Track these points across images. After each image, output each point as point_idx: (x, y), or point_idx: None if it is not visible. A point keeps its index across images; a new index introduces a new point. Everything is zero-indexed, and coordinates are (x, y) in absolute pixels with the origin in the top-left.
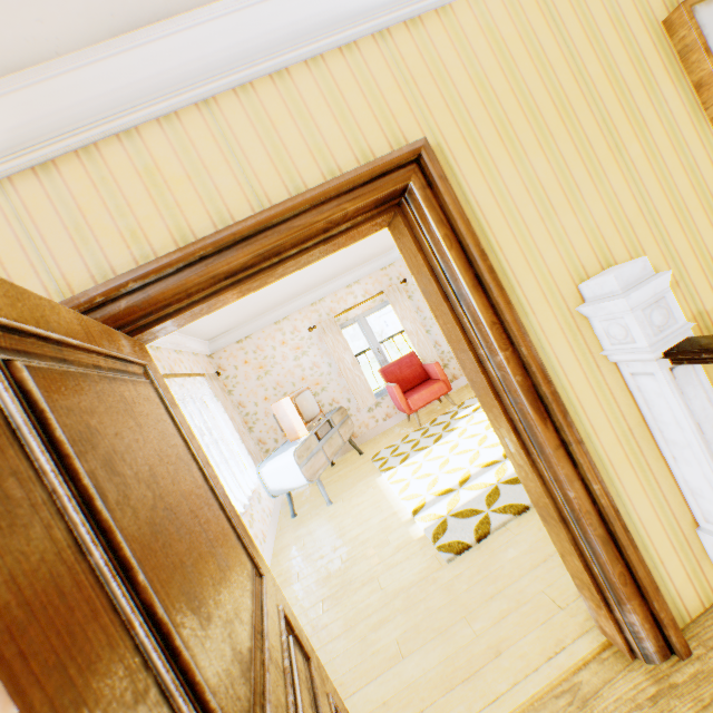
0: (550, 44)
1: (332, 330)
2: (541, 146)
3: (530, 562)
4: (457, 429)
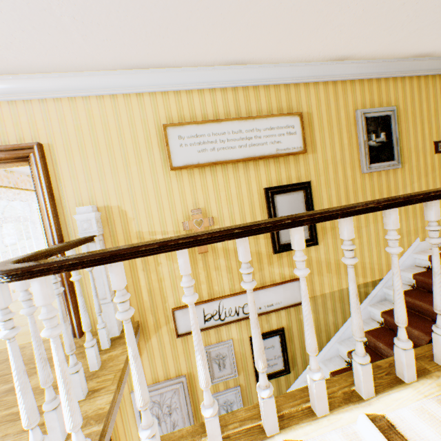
0: (113, 122)
1: None
2: (96, 156)
3: None
4: None
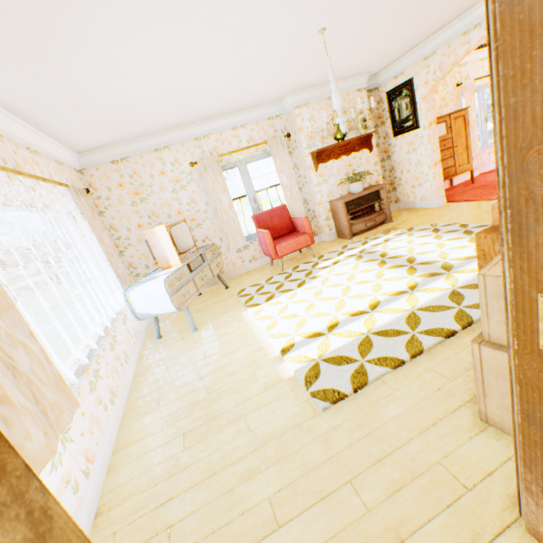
0: None
1: (214, 169)
2: None
3: (418, 423)
4: (319, 277)
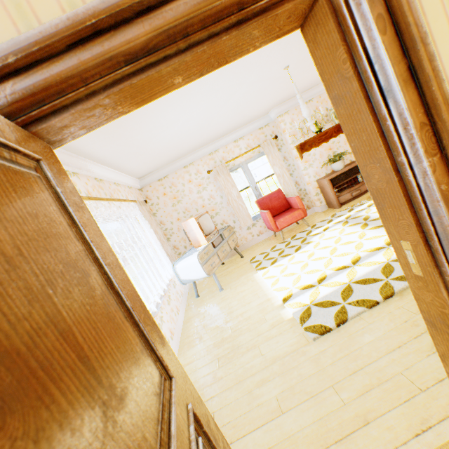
0: None
1: (223, 172)
2: None
3: (386, 347)
4: (312, 242)
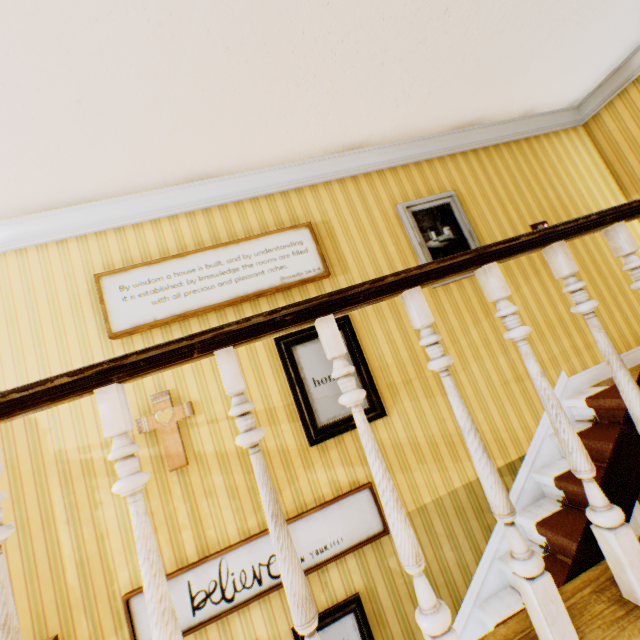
0: (20, 285)
1: None
2: None
3: None
4: None
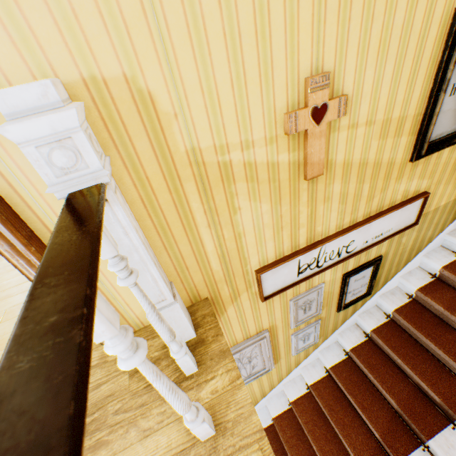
0: None
1: None
2: None
3: None
4: None
